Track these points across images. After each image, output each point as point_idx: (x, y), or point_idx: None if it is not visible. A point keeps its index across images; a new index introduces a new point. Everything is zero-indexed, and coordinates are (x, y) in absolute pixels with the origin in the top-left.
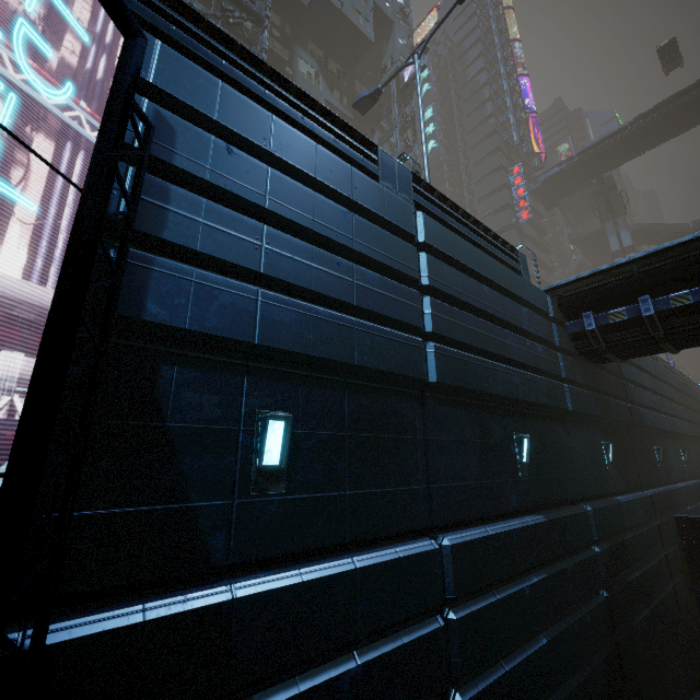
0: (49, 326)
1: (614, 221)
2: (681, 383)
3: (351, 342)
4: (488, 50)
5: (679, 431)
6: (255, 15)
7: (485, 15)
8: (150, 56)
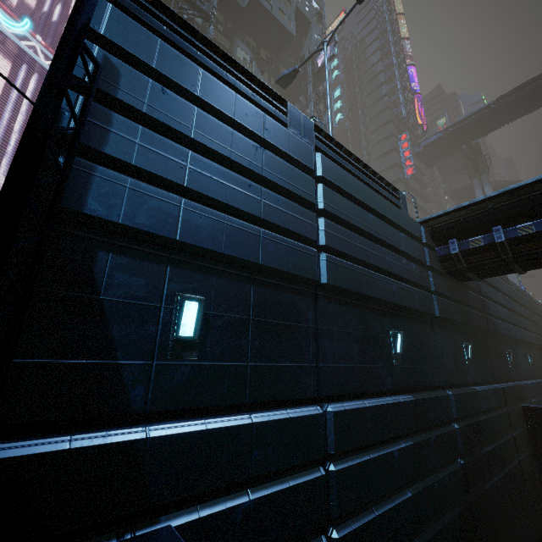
0: None
1: (479, 178)
2: (530, 303)
3: (257, 246)
4: (384, 46)
5: (527, 340)
6: (204, 13)
7: (382, 19)
8: (102, 14)
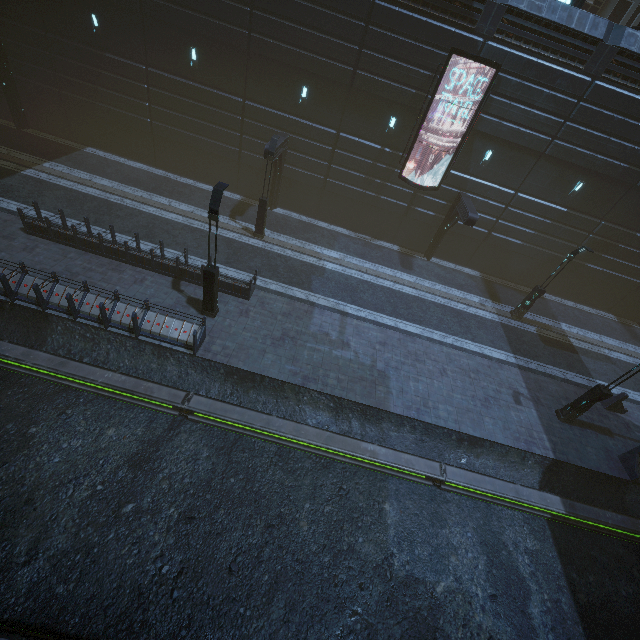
0: (464, 134)
1: None
2: None
3: (520, 138)
4: None
5: None
6: None
7: None
8: (504, 59)
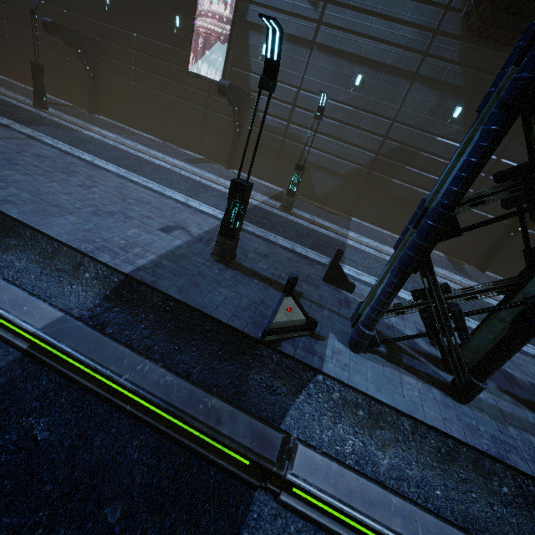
0: (232, 22)
1: None
2: None
3: (287, 26)
4: None
5: None
6: None
7: None
8: None
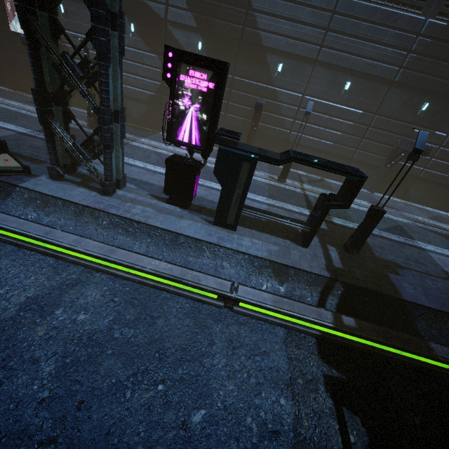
0: None
1: None
2: None
3: None
4: None
5: (351, 67)
6: None
7: None
8: None
